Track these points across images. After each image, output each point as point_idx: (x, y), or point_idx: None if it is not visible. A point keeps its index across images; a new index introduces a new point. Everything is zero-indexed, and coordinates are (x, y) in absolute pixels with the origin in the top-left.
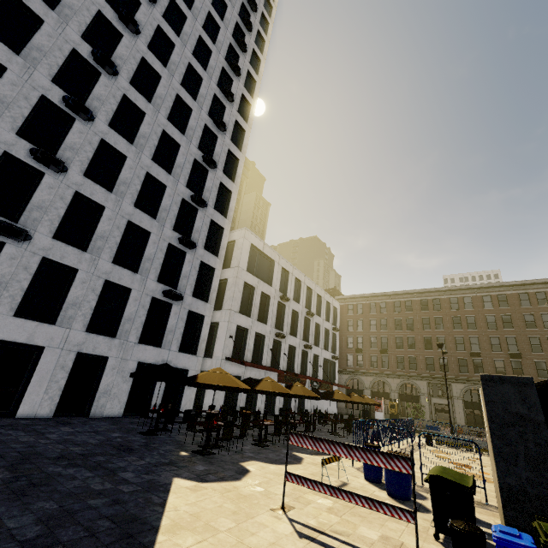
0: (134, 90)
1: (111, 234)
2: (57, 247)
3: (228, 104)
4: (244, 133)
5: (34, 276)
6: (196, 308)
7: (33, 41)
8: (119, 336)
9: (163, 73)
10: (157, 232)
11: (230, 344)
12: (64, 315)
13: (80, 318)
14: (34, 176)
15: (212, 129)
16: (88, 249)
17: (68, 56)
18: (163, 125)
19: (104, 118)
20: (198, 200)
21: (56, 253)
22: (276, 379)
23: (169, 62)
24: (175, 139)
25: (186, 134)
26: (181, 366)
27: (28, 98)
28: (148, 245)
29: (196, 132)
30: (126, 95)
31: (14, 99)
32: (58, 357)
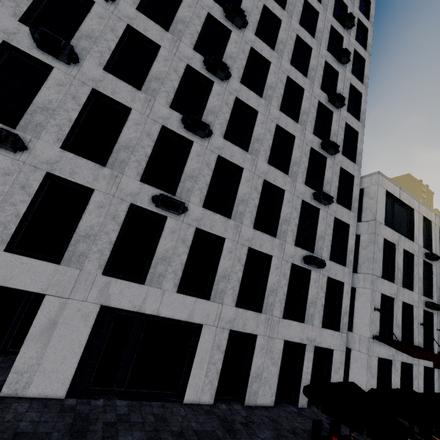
0: (258, 41)
1: (250, 196)
2: (207, 216)
3: (344, 33)
4: (363, 62)
5: (190, 248)
6: (334, 274)
7: (178, 15)
8: (264, 310)
9: (282, 16)
10: (290, 189)
11: (376, 318)
12: (216, 289)
13: (229, 291)
14: (184, 147)
15: (332, 65)
16: (232, 215)
17: (203, 24)
18: (287, 71)
19: (236, 76)
20: (330, 146)
21: (206, 222)
22: (432, 364)
23: (287, 4)
24: (298, 83)
25: (308, 76)
26: (325, 345)
27: (177, 70)
28: (283, 204)
29: (317, 71)
30: (252, 48)
31: (167, 74)
32: (214, 335)
